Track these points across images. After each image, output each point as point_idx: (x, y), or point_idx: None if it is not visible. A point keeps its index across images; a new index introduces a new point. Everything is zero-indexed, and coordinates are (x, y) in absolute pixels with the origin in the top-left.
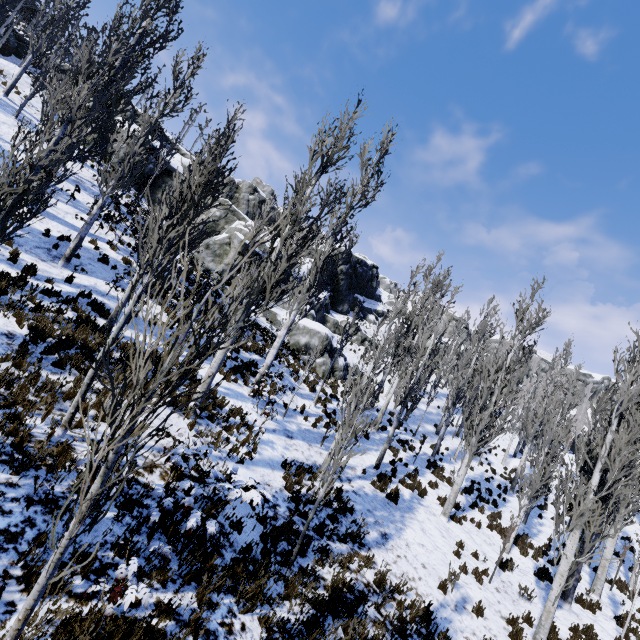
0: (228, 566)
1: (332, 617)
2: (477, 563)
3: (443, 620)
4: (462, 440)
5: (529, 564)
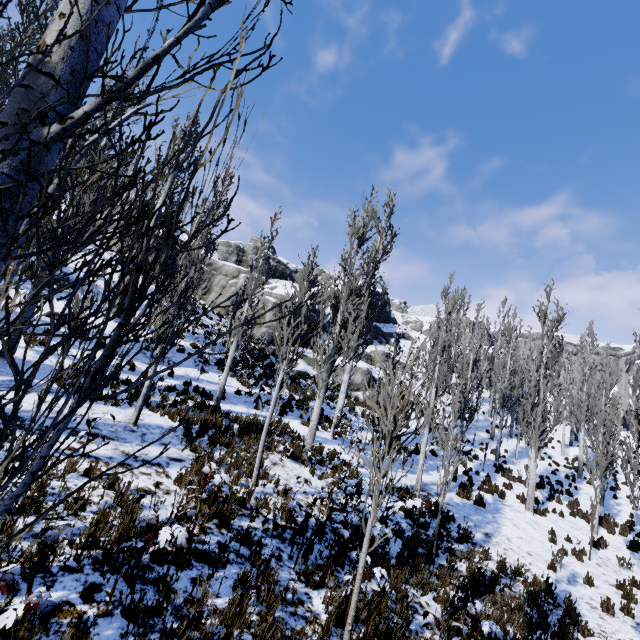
0: (397, 565)
1: (479, 596)
2: (572, 546)
3: (562, 592)
4: (518, 439)
5: (619, 540)
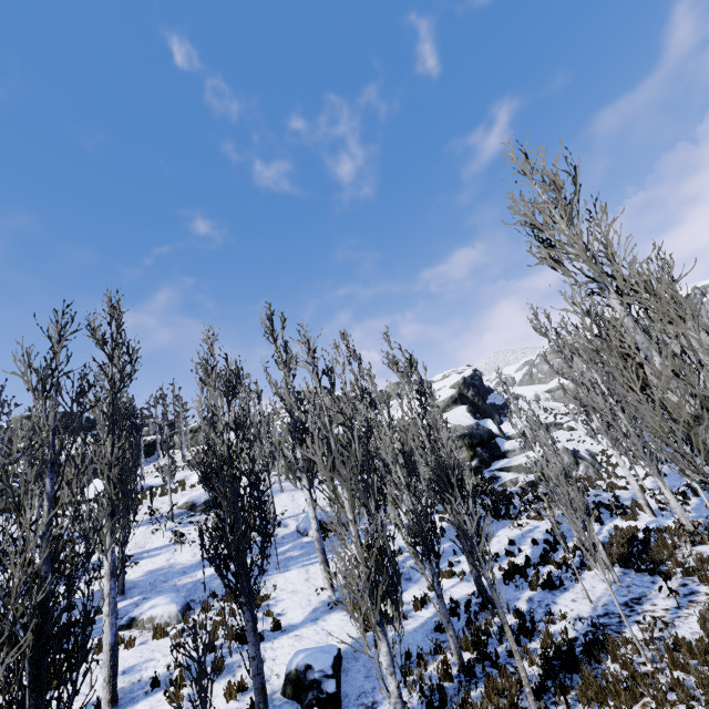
0: None
1: None
2: None
3: None
4: None
5: None
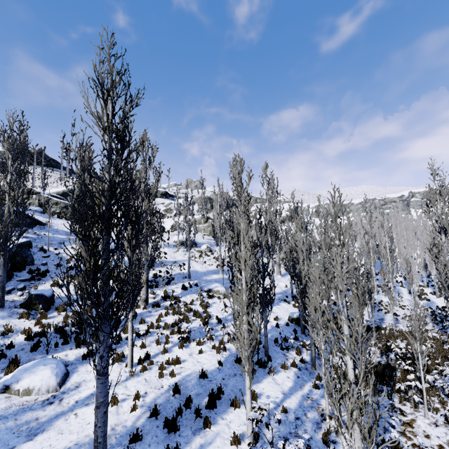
0: None
1: None
2: None
3: None
4: None
5: None
